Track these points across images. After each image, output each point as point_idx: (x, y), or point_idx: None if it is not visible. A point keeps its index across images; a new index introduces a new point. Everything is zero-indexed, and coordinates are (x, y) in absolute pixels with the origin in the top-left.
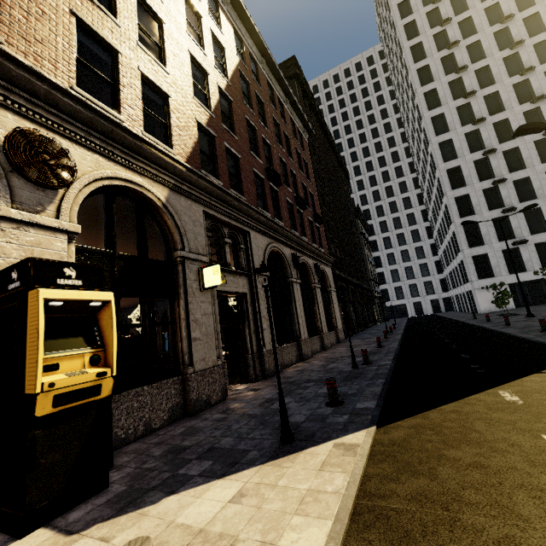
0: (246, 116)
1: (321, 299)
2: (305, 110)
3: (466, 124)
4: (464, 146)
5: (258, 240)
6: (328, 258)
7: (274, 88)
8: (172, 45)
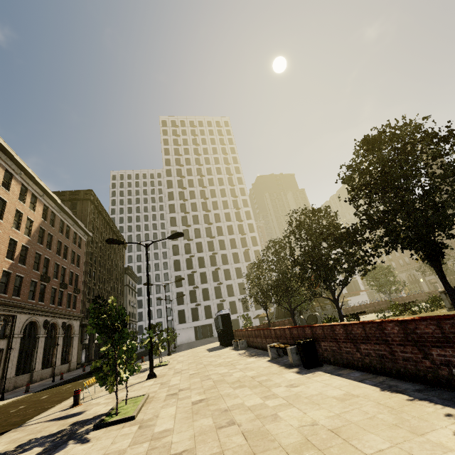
0: (37, 250)
1: (62, 343)
2: (93, 216)
3: (186, 239)
4: (183, 250)
5: (21, 318)
6: (77, 315)
7: (65, 221)
8: (2, 239)
